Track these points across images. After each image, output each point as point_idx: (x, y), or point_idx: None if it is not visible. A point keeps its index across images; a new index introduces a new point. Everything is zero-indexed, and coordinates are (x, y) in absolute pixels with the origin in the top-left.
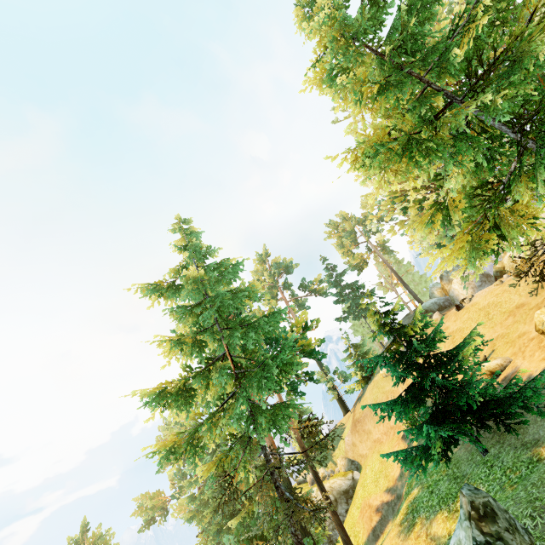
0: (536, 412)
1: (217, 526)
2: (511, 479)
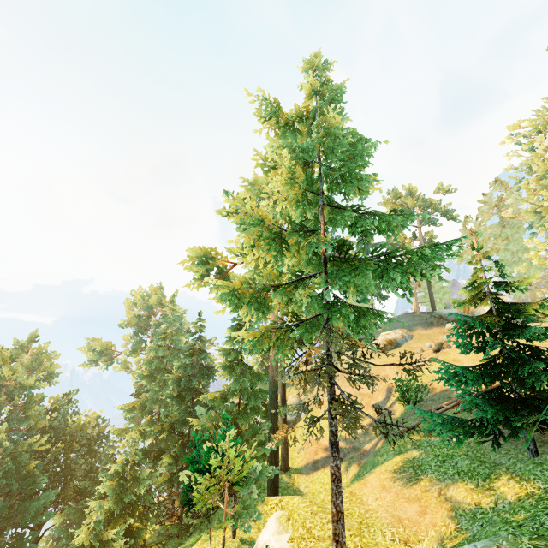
0: None
1: (174, 393)
2: None
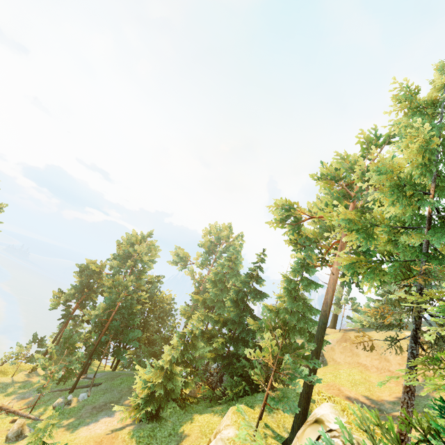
0: None
1: (234, 298)
2: None
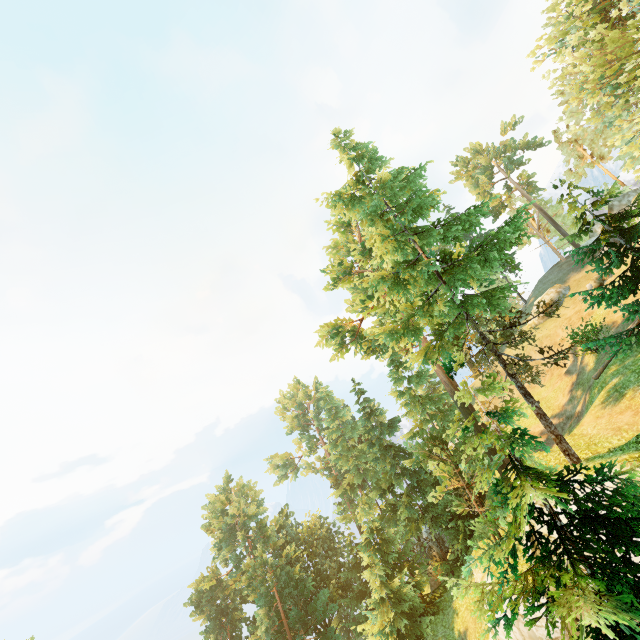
0: None
1: (375, 455)
2: None
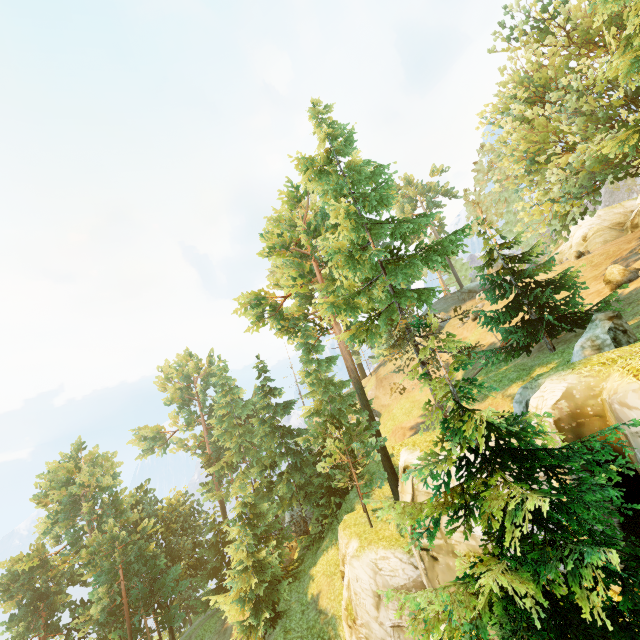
0: None
1: (266, 432)
2: None
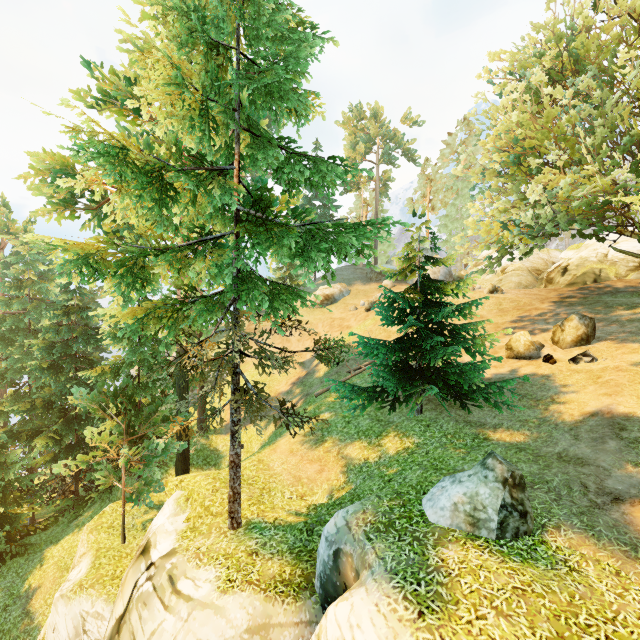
0: (495, 405)
1: (44, 365)
2: (454, 443)
